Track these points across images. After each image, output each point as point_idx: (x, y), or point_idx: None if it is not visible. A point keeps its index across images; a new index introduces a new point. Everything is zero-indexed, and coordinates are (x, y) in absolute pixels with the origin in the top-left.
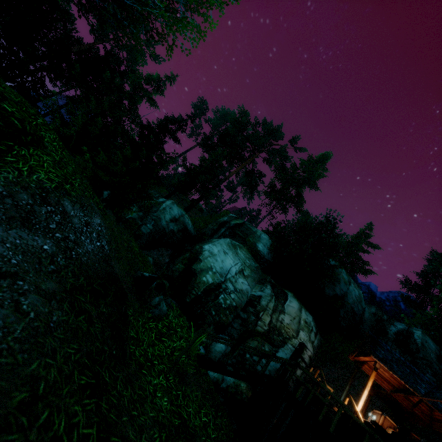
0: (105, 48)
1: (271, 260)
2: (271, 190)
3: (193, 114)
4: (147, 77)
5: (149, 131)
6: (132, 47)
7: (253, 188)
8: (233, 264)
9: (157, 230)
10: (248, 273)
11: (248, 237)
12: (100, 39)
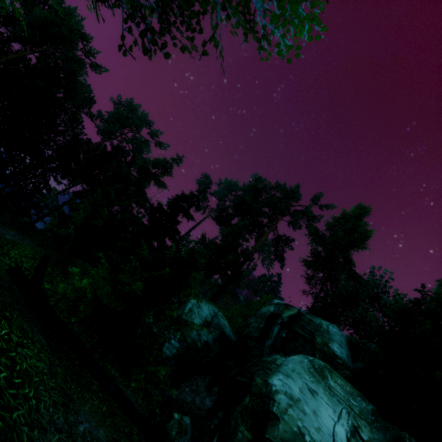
0: (112, 144)
1: (352, 366)
2: (315, 260)
3: (203, 188)
4: (154, 161)
5: (160, 213)
6: (137, 139)
7: (282, 256)
8: (334, 416)
9: (185, 347)
10: (368, 433)
11: (314, 337)
12: (107, 137)
